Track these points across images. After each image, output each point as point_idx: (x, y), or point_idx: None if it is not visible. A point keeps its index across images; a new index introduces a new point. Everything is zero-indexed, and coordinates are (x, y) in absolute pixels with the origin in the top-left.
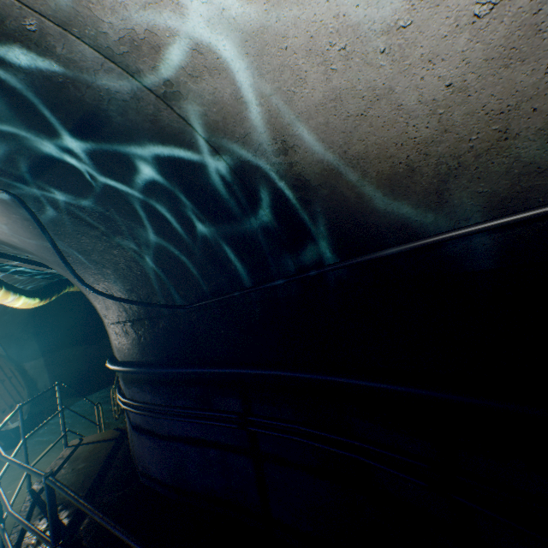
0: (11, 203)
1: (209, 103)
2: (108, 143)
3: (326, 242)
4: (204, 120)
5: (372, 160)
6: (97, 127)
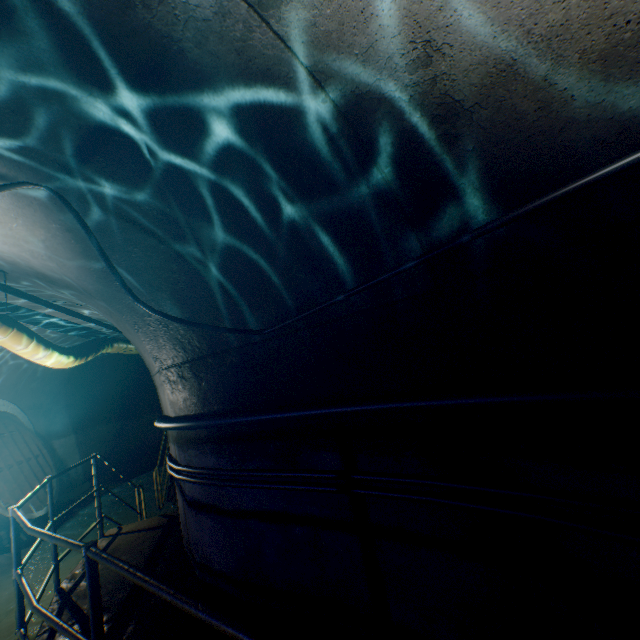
0: (52, 206)
1: (321, 1)
2: (177, 96)
3: (478, 199)
4: (310, 35)
5: (576, 33)
6: (166, 70)
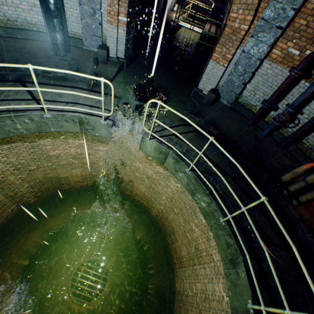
0: None
1: None
2: None
3: None
4: None
5: None
6: None
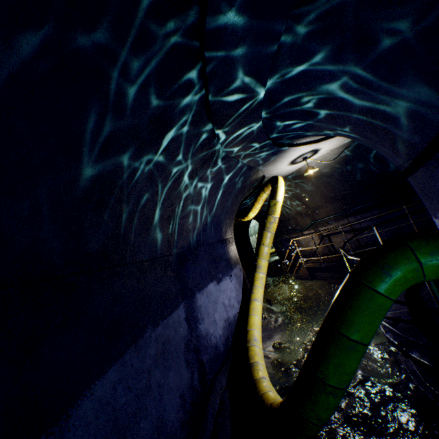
0: (348, 151)
1: None
2: None
3: None
4: None
5: None
6: None
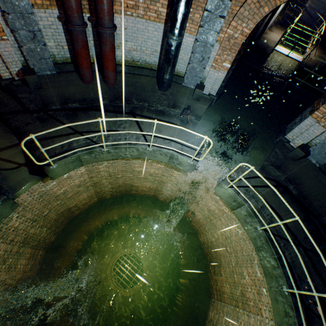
0: None
1: None
2: None
3: None
4: None
5: None
6: None
